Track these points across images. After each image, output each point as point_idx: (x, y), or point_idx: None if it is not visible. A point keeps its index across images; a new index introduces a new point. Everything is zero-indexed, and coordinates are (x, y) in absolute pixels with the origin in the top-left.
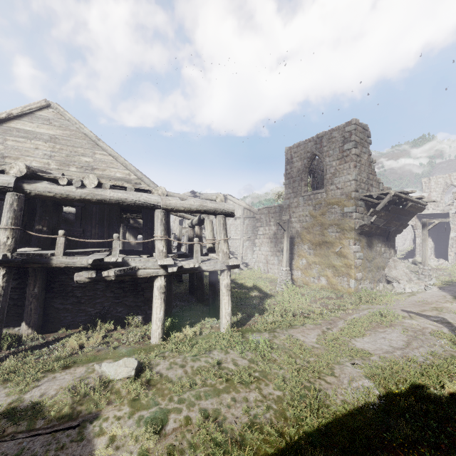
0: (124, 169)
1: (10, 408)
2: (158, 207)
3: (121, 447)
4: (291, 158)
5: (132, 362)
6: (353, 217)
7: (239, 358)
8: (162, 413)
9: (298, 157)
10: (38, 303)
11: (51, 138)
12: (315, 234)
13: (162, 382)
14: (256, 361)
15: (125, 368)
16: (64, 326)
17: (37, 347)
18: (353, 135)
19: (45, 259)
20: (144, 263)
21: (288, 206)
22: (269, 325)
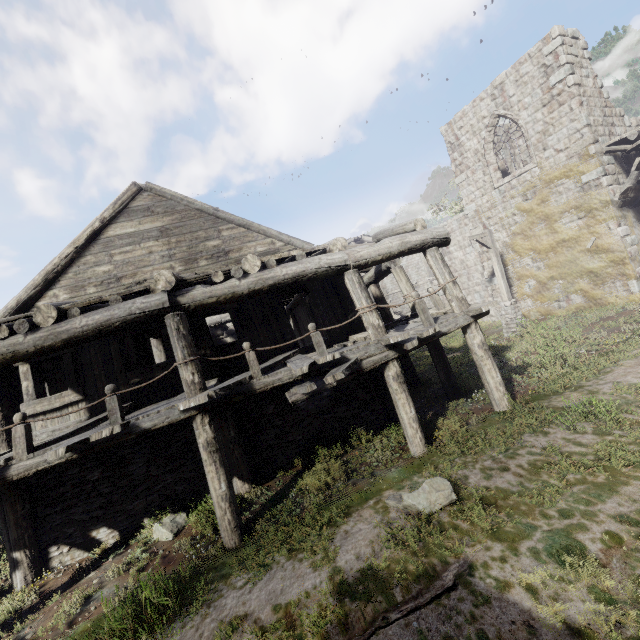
0: (263, 239)
1: (338, 584)
2: (347, 268)
3: (564, 598)
4: (456, 140)
5: (440, 483)
6: (604, 185)
7: (578, 435)
8: (561, 537)
9: (469, 133)
10: (240, 448)
11: (161, 232)
12: (540, 235)
13: (503, 498)
14: (610, 431)
15: (438, 492)
16: (278, 468)
17: (272, 502)
18: (562, 55)
19: (245, 387)
20: (365, 351)
21: (475, 212)
22: (565, 381)
